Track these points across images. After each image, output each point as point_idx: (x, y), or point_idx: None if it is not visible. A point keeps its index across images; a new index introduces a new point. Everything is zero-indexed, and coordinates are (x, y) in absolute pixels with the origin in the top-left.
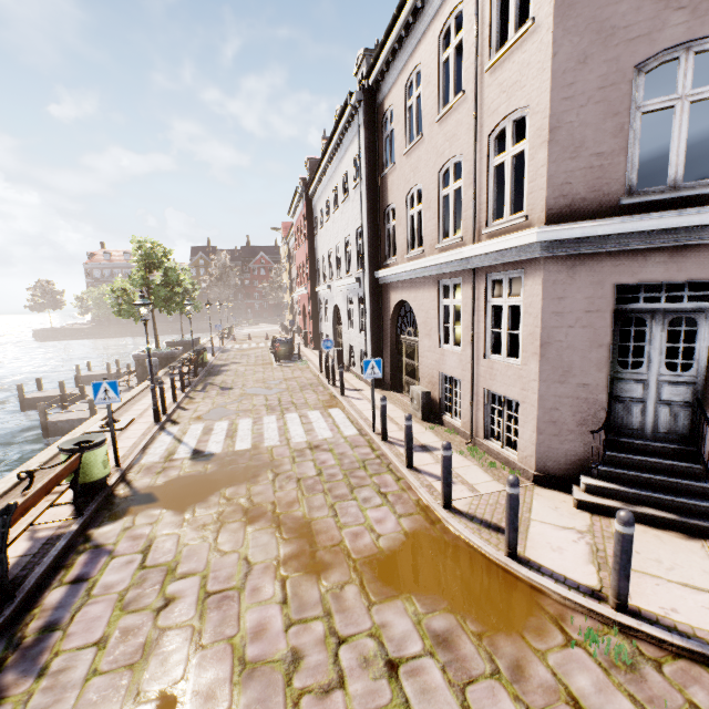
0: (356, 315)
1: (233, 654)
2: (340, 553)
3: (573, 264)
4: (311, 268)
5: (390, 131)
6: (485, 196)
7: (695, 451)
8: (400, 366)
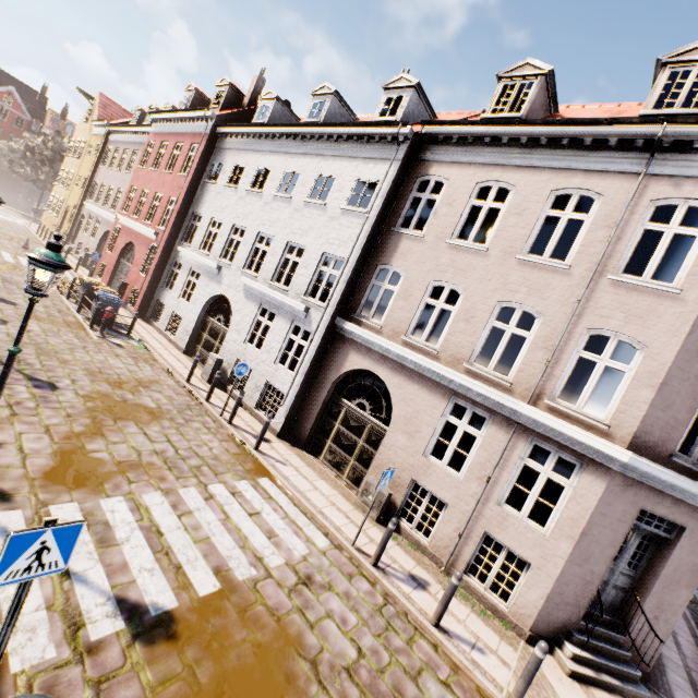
0: (276, 339)
1: None
2: None
3: (628, 483)
4: (180, 216)
5: (428, 198)
6: (561, 373)
7: (619, 623)
8: (328, 429)
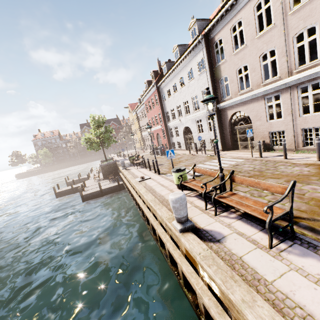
0: (205, 126)
1: (316, 192)
2: (304, 175)
3: None
4: (163, 116)
5: (220, 48)
6: (293, 59)
7: None
8: (236, 139)
